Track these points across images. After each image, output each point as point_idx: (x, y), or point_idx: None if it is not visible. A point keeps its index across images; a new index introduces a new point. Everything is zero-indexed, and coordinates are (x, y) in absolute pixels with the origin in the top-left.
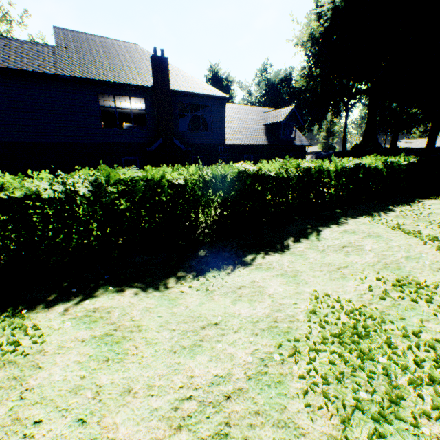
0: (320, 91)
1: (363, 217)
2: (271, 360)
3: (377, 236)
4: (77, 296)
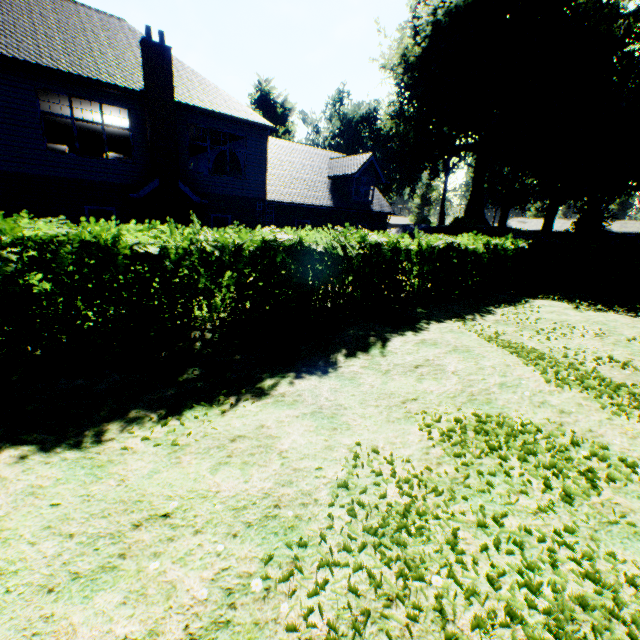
0: (414, 139)
1: (452, 321)
2: (245, 592)
3: (465, 351)
4: None
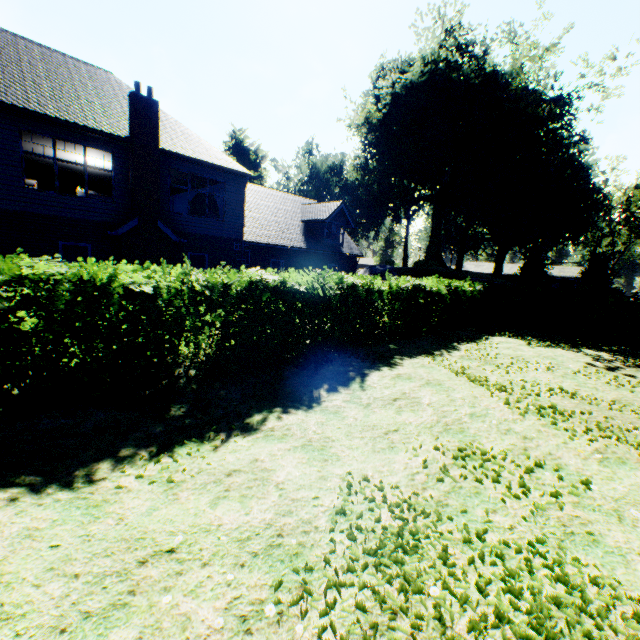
0: (378, 189)
1: (422, 357)
2: (259, 618)
3: (437, 384)
4: None
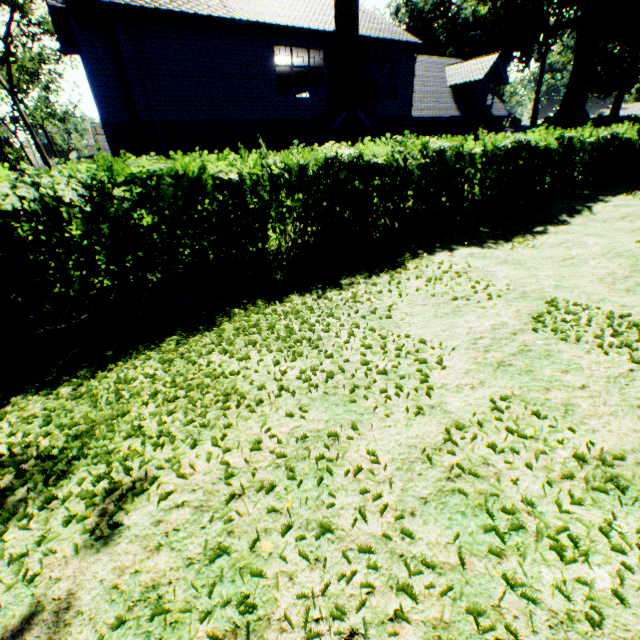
0: (505, 24)
1: (622, 196)
2: (636, 266)
3: None
4: (442, 250)
